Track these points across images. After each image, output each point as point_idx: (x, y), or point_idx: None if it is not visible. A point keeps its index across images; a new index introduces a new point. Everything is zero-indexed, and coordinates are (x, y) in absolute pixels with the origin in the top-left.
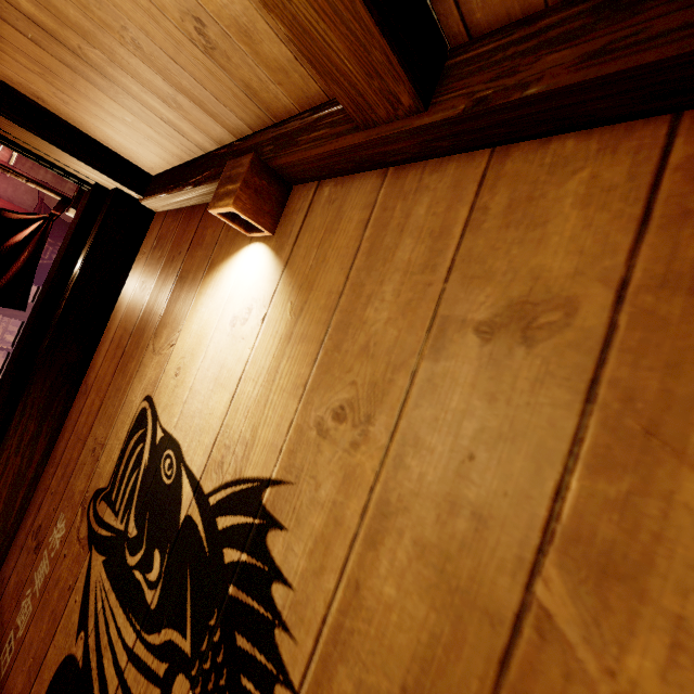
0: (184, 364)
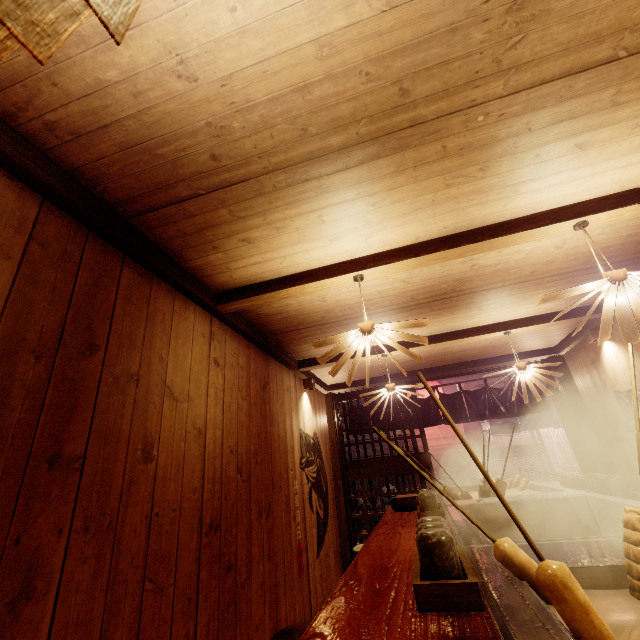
0: (614, 376)
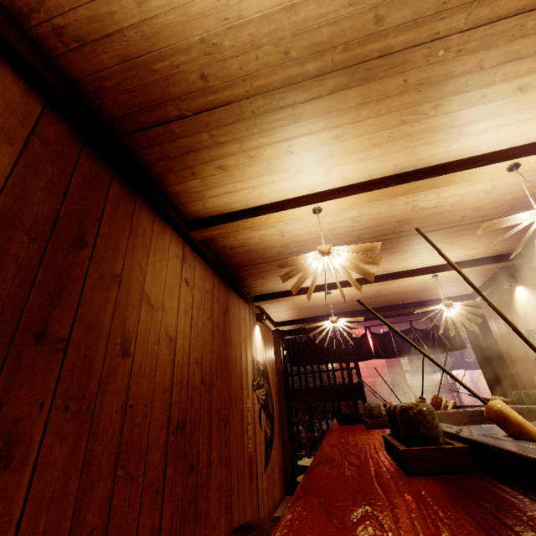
0: (526, 317)
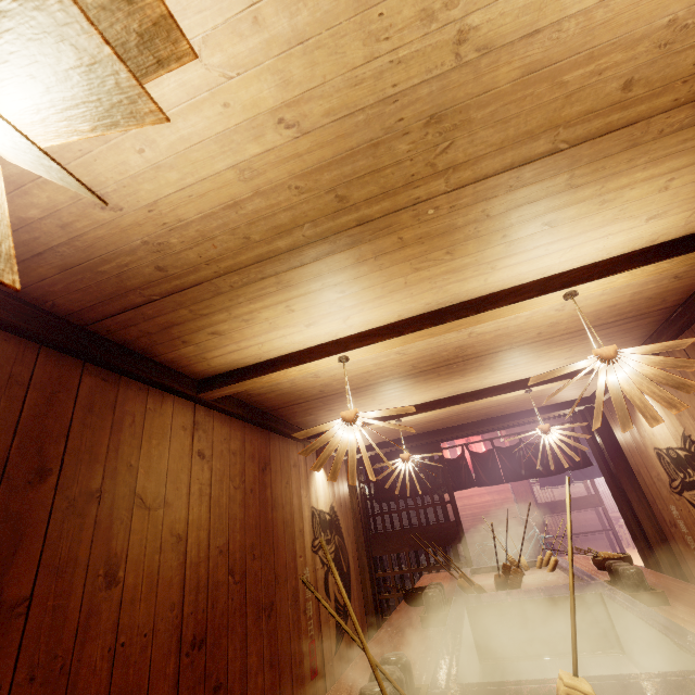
0: (652, 432)
